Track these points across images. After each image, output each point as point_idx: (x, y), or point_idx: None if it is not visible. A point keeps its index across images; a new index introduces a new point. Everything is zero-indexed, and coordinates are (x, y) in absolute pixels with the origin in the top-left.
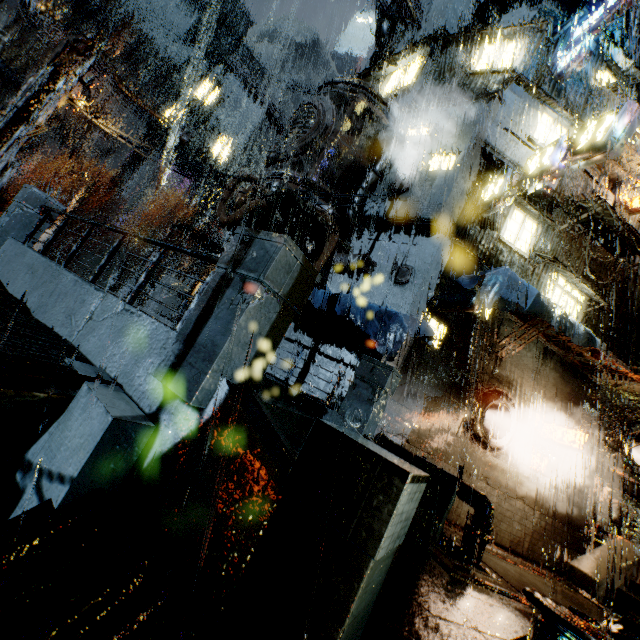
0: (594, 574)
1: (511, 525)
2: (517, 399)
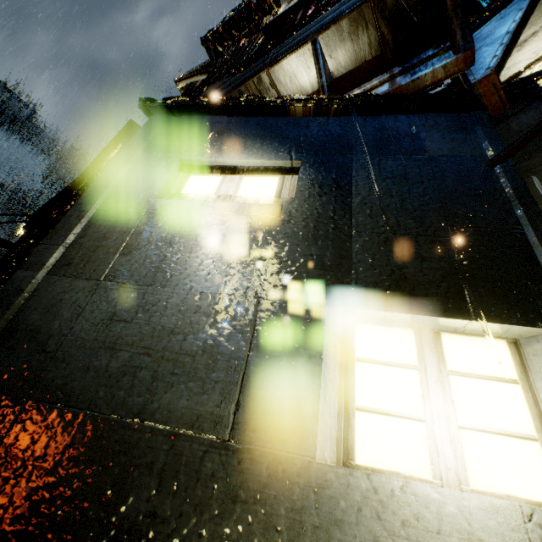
0: None
1: None
2: None
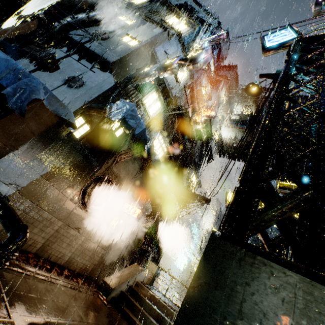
0: (113, 284)
1: (85, 258)
2: (117, 187)
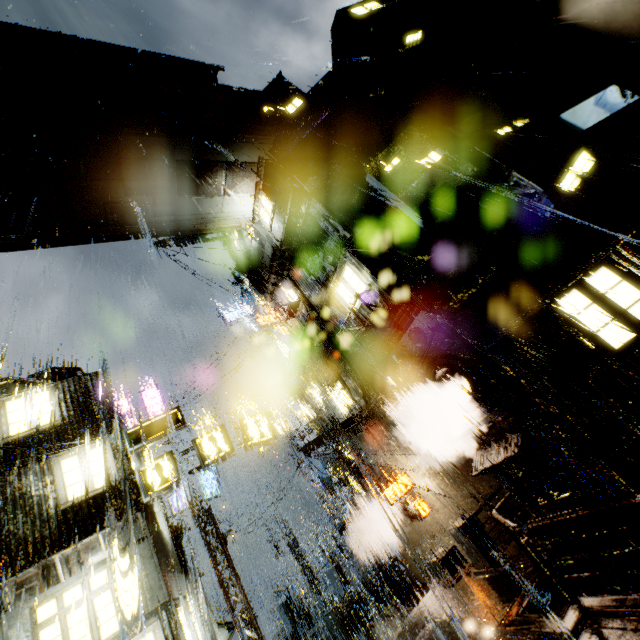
0: None
1: None
2: (393, 473)
